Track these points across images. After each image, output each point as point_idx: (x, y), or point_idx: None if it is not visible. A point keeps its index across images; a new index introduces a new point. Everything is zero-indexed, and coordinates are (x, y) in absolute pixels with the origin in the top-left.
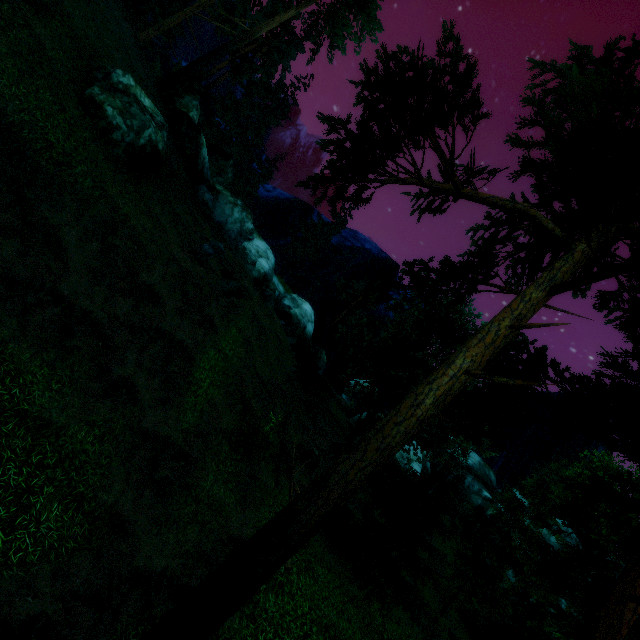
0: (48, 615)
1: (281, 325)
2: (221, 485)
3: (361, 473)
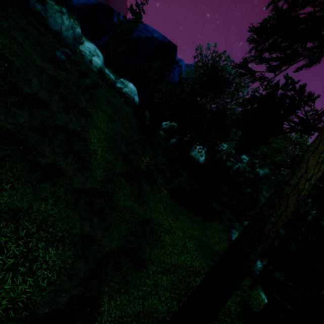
0: (76, 294)
1: (123, 101)
2: (128, 200)
3: (286, 219)
